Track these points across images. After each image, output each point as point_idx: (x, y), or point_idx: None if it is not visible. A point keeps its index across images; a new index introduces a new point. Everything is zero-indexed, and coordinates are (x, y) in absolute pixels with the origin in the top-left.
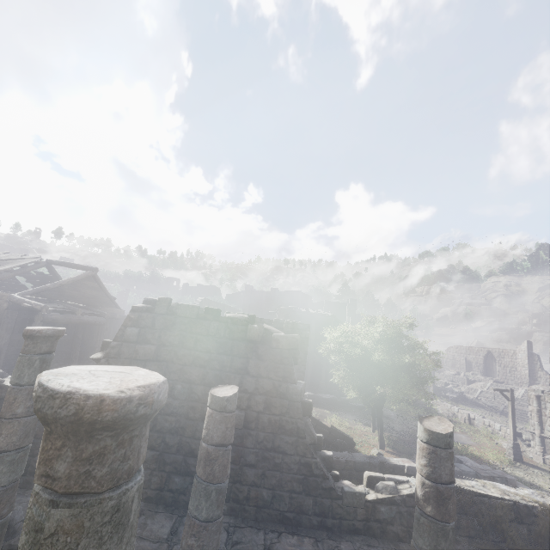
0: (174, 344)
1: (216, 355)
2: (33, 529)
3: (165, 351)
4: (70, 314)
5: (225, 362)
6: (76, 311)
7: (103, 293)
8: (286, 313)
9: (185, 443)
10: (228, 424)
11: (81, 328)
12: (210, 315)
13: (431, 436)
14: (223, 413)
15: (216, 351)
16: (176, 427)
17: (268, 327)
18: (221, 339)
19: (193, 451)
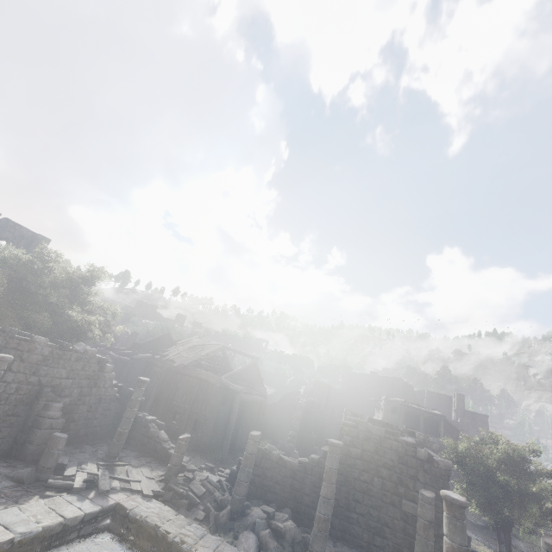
0: (371, 451)
1: (397, 463)
2: (453, 524)
3: (366, 455)
4: (249, 394)
5: (403, 469)
6: (252, 392)
7: (258, 375)
8: (393, 405)
9: (381, 516)
10: (432, 512)
11: (246, 402)
12: (392, 437)
13: (549, 547)
14: (430, 505)
15: (397, 461)
16: (376, 505)
17: (429, 451)
18: (399, 453)
19: (387, 523)
